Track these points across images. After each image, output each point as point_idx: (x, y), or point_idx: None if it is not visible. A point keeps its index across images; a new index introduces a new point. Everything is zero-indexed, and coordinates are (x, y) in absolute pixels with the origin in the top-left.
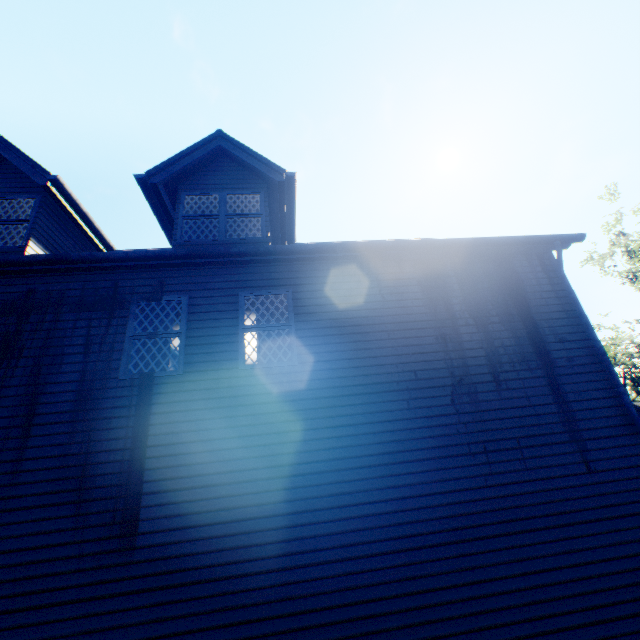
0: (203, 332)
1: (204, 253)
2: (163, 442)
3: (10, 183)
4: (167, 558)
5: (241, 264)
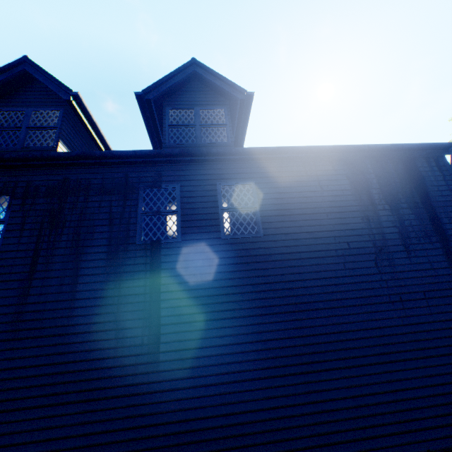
0: (193, 211)
1: (191, 152)
2: (171, 289)
3: (39, 98)
4: (182, 369)
5: (216, 162)
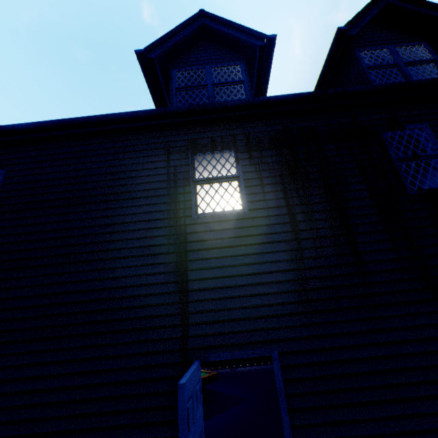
0: None
1: None
2: None
3: (213, 56)
4: None
5: None
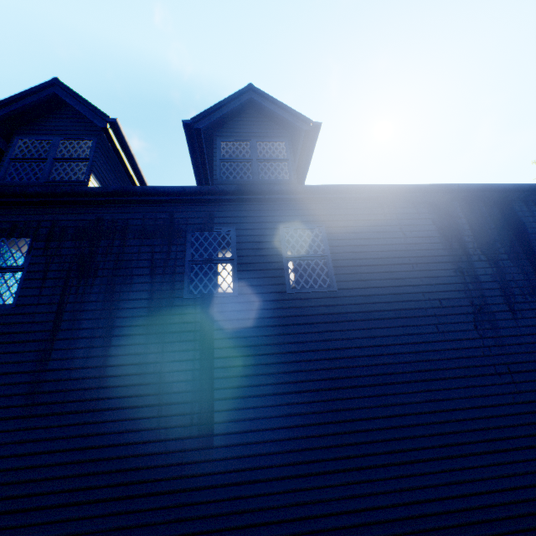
0: (251, 260)
1: (250, 190)
2: (227, 355)
3: (69, 126)
4: (242, 457)
5: (278, 201)
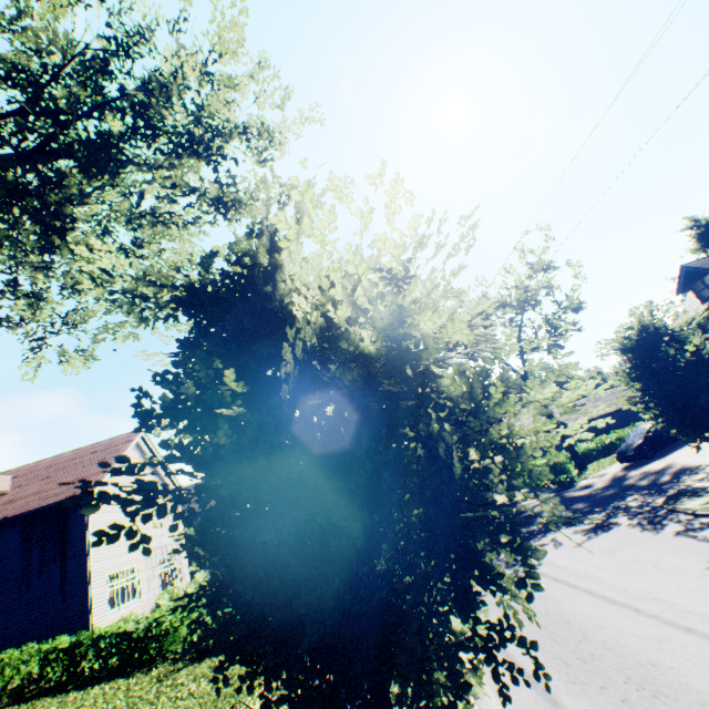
0: None
1: None
2: None
3: None
4: None
5: None
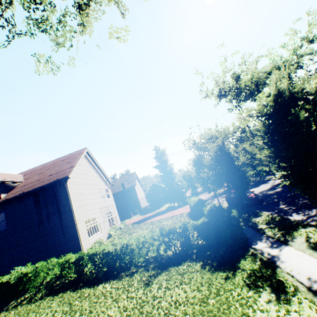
0: None
1: None
2: None
3: None
4: None
5: None
